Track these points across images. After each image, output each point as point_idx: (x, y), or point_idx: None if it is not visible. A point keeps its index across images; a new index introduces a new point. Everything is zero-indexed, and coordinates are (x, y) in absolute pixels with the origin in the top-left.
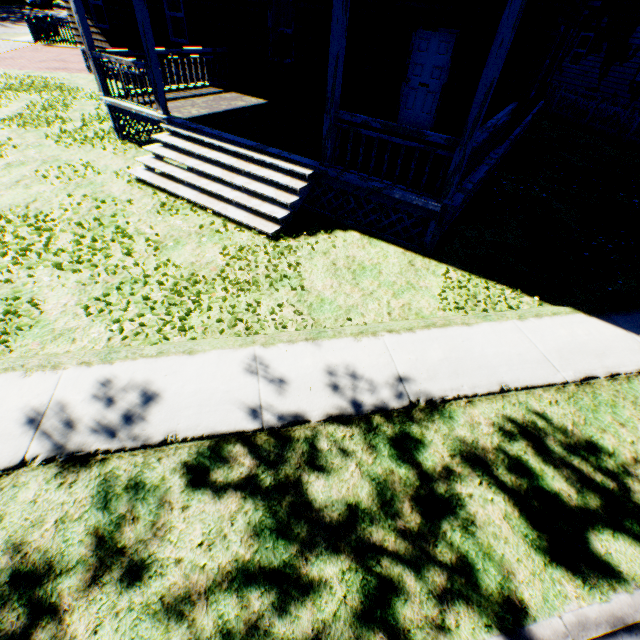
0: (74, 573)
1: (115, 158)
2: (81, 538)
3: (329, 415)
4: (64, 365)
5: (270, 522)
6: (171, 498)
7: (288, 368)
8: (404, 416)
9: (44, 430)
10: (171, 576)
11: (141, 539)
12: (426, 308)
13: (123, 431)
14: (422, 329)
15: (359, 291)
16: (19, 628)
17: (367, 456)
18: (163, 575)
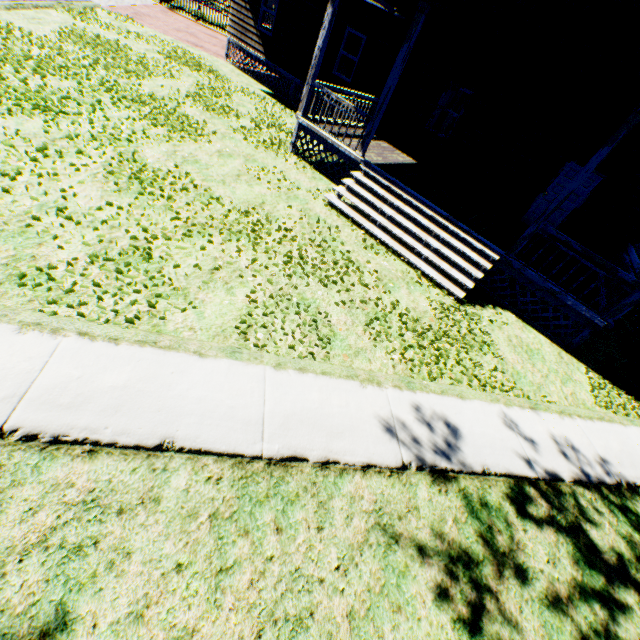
0: (485, 564)
1: (299, 174)
2: (475, 538)
3: (573, 478)
4: (384, 384)
5: (579, 555)
6: (512, 520)
7: (530, 430)
8: (618, 492)
9: (402, 440)
10: (542, 581)
11: (511, 548)
12: (586, 400)
13: (453, 456)
14: (597, 420)
15: (537, 371)
16: (475, 597)
17: (611, 518)
18: (537, 579)
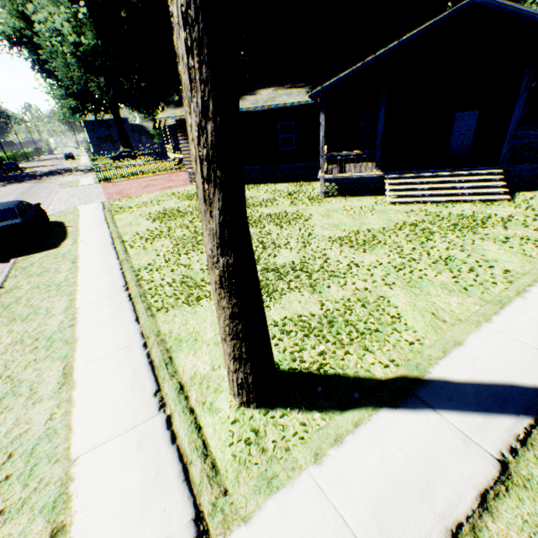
0: None
1: (352, 203)
2: None
3: None
4: None
5: None
6: None
7: None
8: None
9: None
10: None
11: None
12: None
13: None
14: None
15: None
16: None
17: None
18: None
